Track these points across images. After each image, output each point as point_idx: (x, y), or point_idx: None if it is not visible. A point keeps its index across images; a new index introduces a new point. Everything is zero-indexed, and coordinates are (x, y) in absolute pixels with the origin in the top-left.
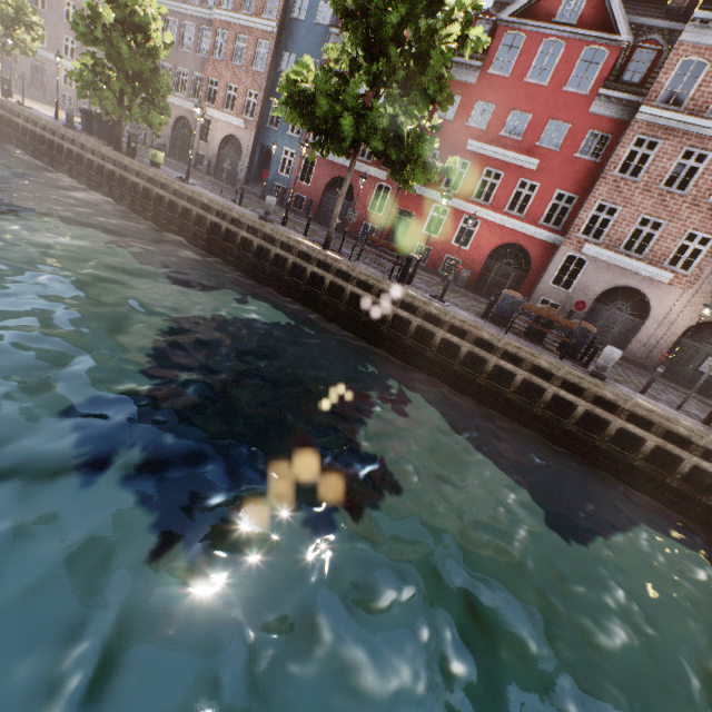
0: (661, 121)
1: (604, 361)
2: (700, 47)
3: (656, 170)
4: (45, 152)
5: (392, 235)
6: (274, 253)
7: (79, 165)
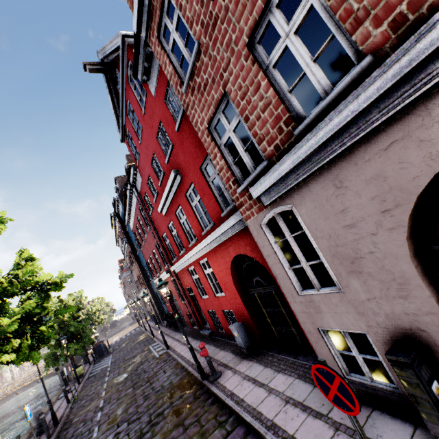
0: None
1: None
2: None
3: (191, 1)
4: None
5: (201, 311)
6: None
7: None
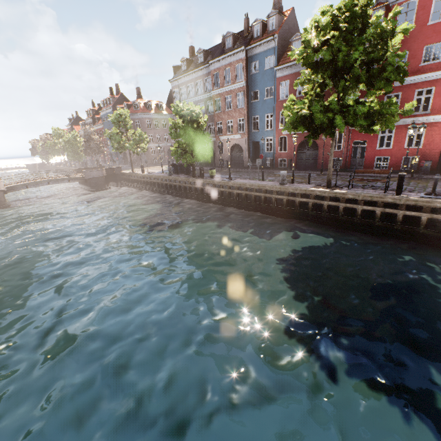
0: None
1: None
2: None
3: None
4: (164, 190)
5: (352, 159)
6: (297, 201)
7: (180, 190)
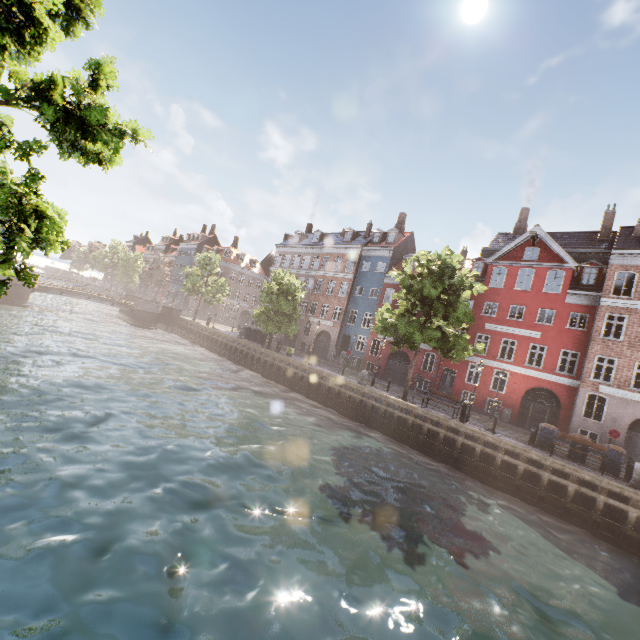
0: (620, 305)
1: (637, 474)
2: (625, 265)
3: (632, 333)
4: (225, 352)
5: (441, 385)
6: (371, 404)
7: (246, 358)
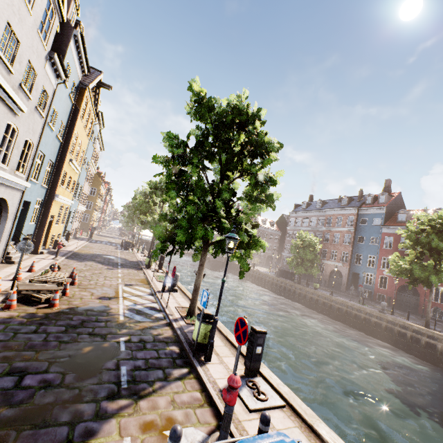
0: None
1: None
2: None
3: None
4: (268, 286)
5: None
6: (396, 329)
7: (284, 290)
